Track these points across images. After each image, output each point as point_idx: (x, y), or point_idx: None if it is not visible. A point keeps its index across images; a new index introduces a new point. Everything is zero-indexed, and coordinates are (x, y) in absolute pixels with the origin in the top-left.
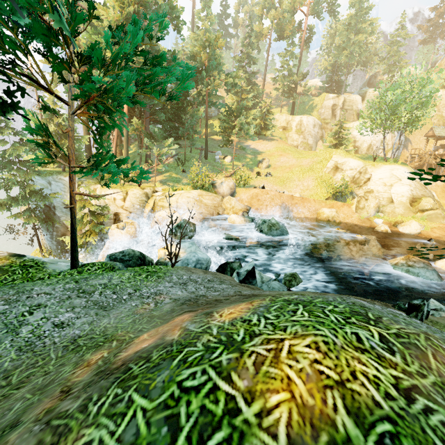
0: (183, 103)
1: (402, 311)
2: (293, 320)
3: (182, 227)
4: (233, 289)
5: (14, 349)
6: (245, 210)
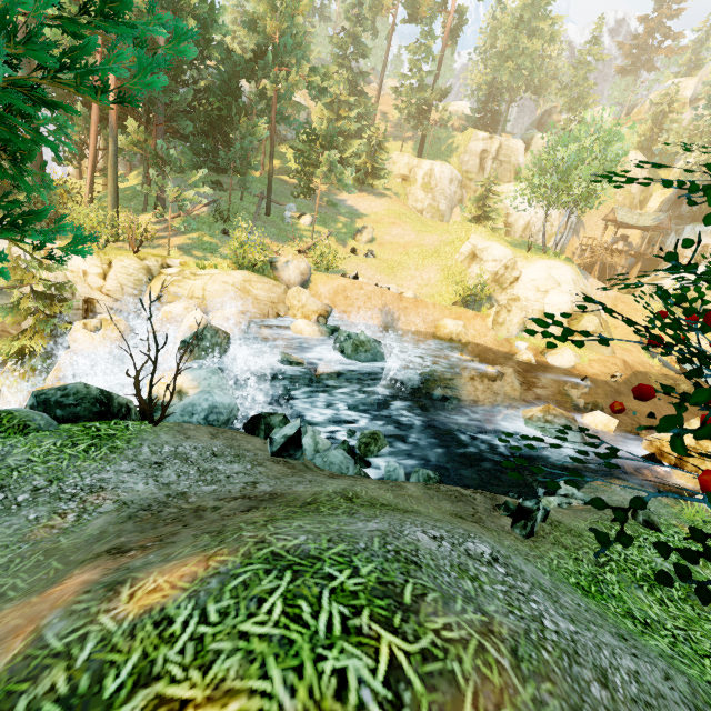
0: (230, 108)
1: (508, 516)
2: (242, 631)
3: (203, 339)
4: (248, 476)
5: None
6: (322, 312)
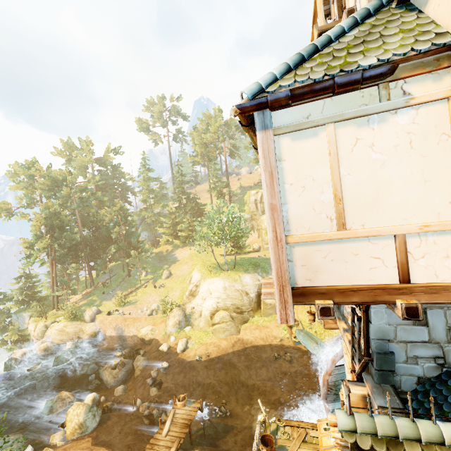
0: (108, 244)
1: None
2: None
3: (5, 364)
4: None
5: None
6: (92, 333)
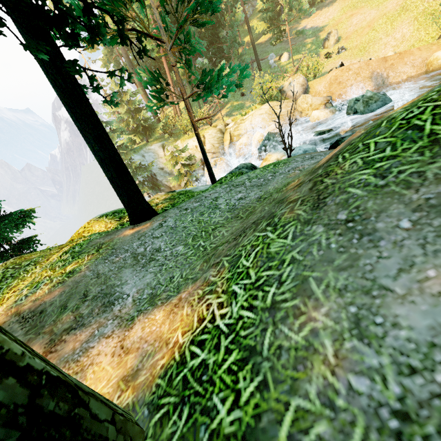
0: (216, 17)
1: None
2: None
3: (269, 140)
4: None
5: (225, 212)
6: (325, 102)
